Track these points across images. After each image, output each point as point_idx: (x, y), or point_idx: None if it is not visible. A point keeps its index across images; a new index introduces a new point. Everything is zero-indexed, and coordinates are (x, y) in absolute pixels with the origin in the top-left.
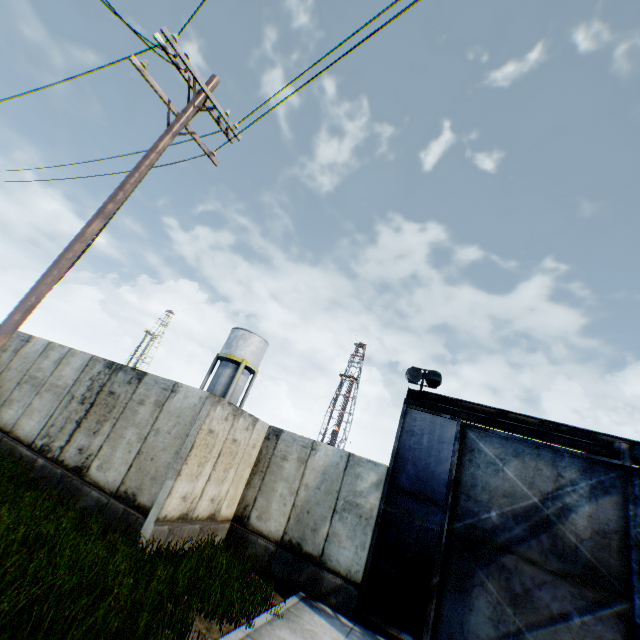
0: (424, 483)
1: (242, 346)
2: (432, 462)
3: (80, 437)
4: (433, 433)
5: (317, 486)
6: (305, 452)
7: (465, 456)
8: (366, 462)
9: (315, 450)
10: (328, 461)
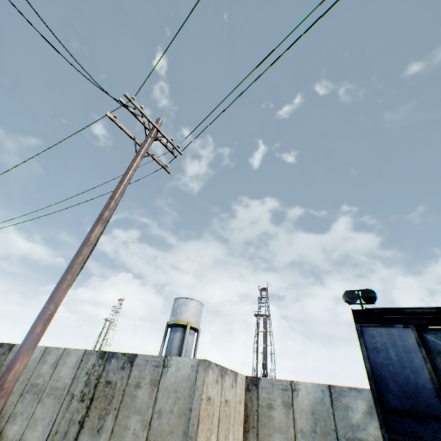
0: (413, 398)
1: (185, 311)
2: (409, 374)
3: (84, 438)
4: (395, 344)
5: (312, 429)
6: (287, 394)
7: (435, 359)
8: (348, 390)
9: (296, 390)
10: (312, 398)
